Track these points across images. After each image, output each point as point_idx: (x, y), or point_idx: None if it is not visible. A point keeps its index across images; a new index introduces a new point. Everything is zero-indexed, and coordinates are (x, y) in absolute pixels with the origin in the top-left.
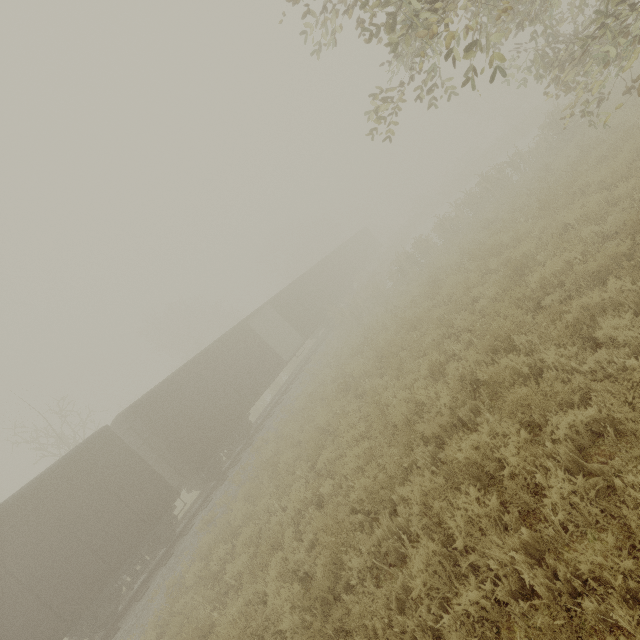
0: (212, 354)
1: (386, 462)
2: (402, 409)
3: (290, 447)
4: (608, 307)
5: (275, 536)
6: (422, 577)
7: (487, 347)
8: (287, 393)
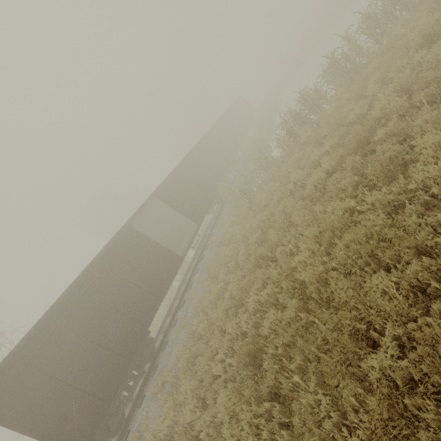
0: (89, 279)
1: None
2: None
3: None
4: None
5: None
6: None
7: None
8: (189, 290)
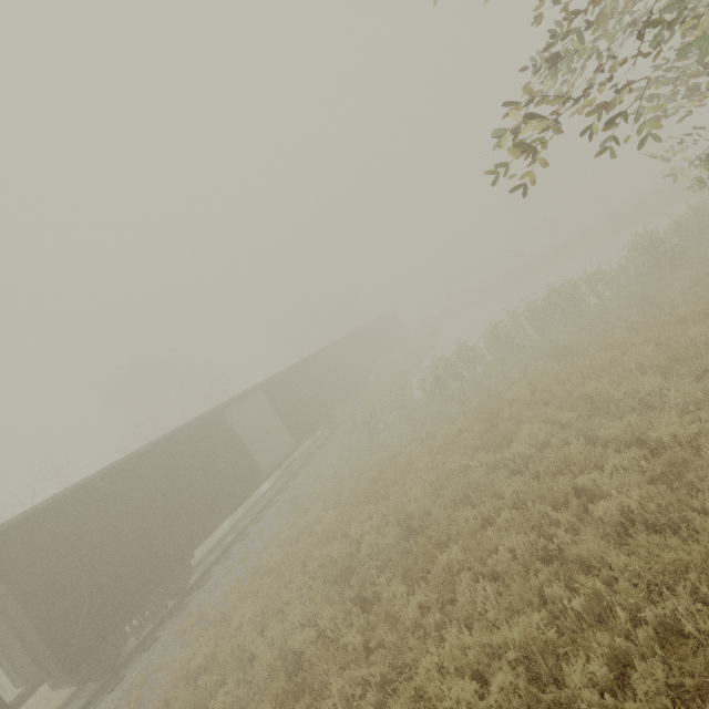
0: (158, 455)
1: None
2: None
3: (234, 664)
4: None
5: None
6: None
7: (693, 690)
8: (257, 523)
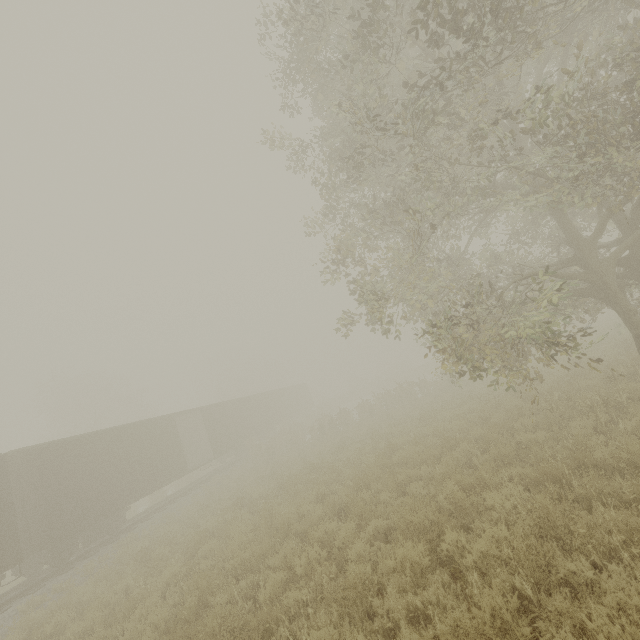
0: (131, 431)
1: (262, 549)
2: (287, 515)
3: (166, 545)
4: (419, 479)
5: (143, 593)
6: (270, 586)
7: (355, 486)
8: (174, 503)
